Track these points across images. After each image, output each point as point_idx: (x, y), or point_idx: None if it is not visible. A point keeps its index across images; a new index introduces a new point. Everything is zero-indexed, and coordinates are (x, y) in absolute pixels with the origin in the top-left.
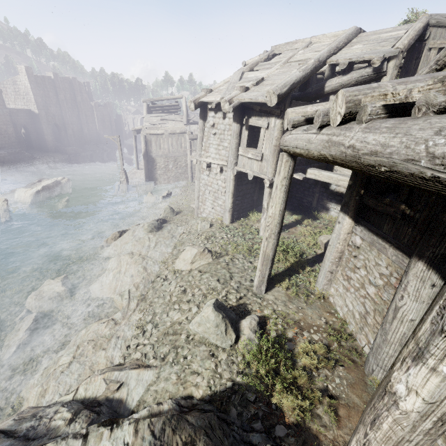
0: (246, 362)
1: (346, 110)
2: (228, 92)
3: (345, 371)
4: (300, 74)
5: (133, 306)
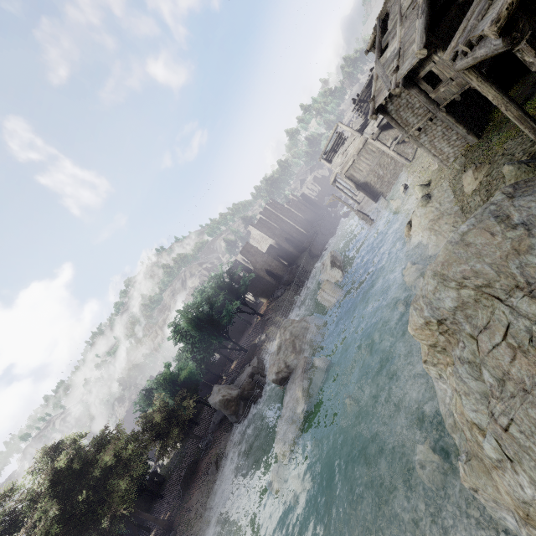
0: None
1: (467, 47)
2: (388, 83)
3: None
4: (423, 19)
5: None
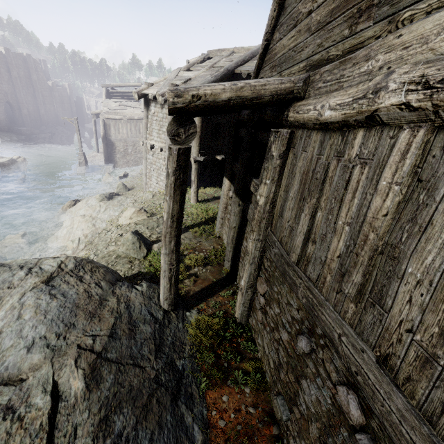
0: (151, 264)
1: None
2: (164, 87)
3: (212, 267)
4: (212, 79)
5: (81, 247)
